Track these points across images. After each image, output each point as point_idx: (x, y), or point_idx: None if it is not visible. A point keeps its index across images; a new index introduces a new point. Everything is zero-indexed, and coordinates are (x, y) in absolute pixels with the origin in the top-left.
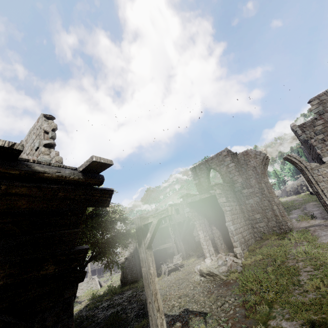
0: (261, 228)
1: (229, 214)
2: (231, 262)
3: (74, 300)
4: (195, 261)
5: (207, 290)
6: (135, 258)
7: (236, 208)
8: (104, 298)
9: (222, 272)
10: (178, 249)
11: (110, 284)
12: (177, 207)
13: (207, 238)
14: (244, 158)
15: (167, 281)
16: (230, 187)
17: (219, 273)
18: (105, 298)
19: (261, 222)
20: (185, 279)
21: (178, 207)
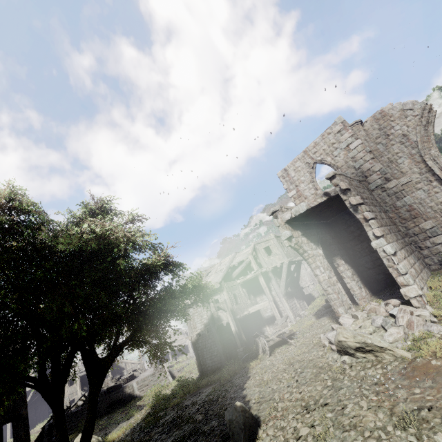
0: (438, 246)
1: (375, 225)
2: (408, 317)
3: (90, 431)
4: (314, 324)
5: (373, 390)
6: (212, 332)
7: (381, 216)
8: (171, 401)
9: (393, 341)
10: (280, 309)
11: (187, 374)
12: (266, 245)
13: (333, 280)
14: (378, 125)
15: (270, 366)
16: (361, 184)
17: (389, 344)
18: (171, 402)
19: (437, 235)
20: (306, 360)
21: (268, 245)
